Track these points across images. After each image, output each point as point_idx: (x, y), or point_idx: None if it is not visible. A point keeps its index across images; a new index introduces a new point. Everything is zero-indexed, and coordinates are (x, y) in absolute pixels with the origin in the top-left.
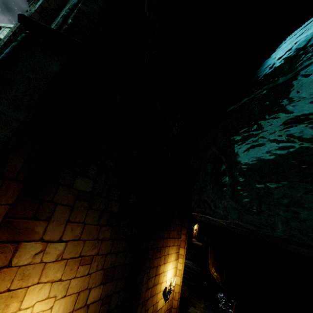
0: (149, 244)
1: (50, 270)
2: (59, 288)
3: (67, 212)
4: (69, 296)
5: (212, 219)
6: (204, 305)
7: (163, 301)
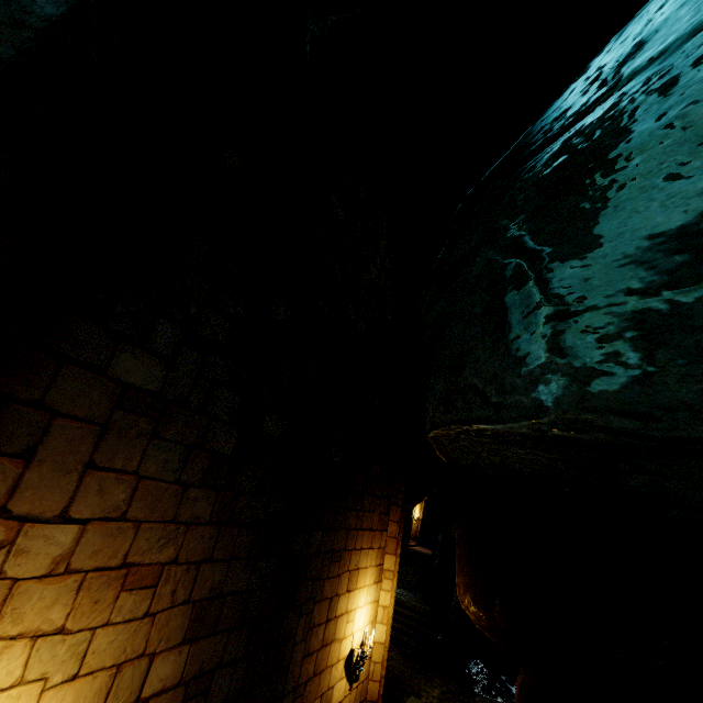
0: (313, 542)
1: (28, 602)
2: (57, 654)
3: (88, 441)
4: (87, 677)
5: (490, 433)
6: (439, 691)
7: (346, 685)
